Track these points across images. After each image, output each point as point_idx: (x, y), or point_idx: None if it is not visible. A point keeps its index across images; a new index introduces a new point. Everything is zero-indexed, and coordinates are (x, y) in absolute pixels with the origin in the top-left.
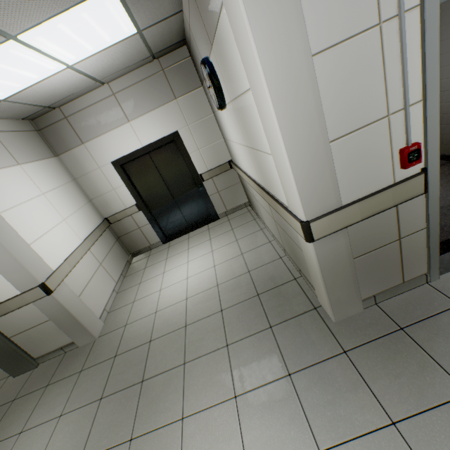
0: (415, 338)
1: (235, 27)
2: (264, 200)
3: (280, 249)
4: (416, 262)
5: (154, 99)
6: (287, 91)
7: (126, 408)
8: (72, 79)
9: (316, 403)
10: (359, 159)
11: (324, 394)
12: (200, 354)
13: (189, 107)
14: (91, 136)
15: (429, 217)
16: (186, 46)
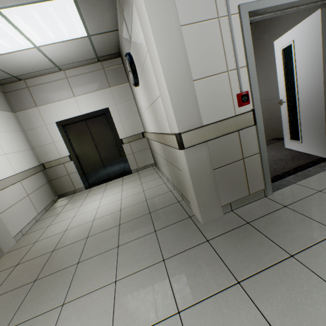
0: (256, 227)
1: (138, 6)
2: (159, 142)
3: (171, 186)
4: (256, 179)
5: (95, 85)
6: (165, 41)
7: (11, 303)
8: (37, 58)
9: (181, 277)
10: (212, 96)
11: (188, 270)
12: (94, 254)
13: (118, 93)
14: (44, 102)
15: (260, 144)
16: (121, 58)
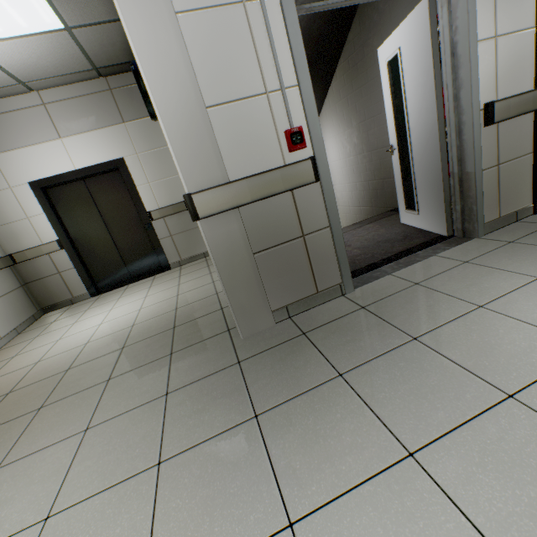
0: (312, 339)
1: None
2: None
3: (220, 286)
4: (327, 268)
5: (96, 118)
6: (150, 38)
7: None
8: None
9: (181, 416)
10: (244, 133)
11: (196, 405)
12: (69, 394)
13: (140, 134)
14: (4, 147)
15: (328, 213)
16: None
